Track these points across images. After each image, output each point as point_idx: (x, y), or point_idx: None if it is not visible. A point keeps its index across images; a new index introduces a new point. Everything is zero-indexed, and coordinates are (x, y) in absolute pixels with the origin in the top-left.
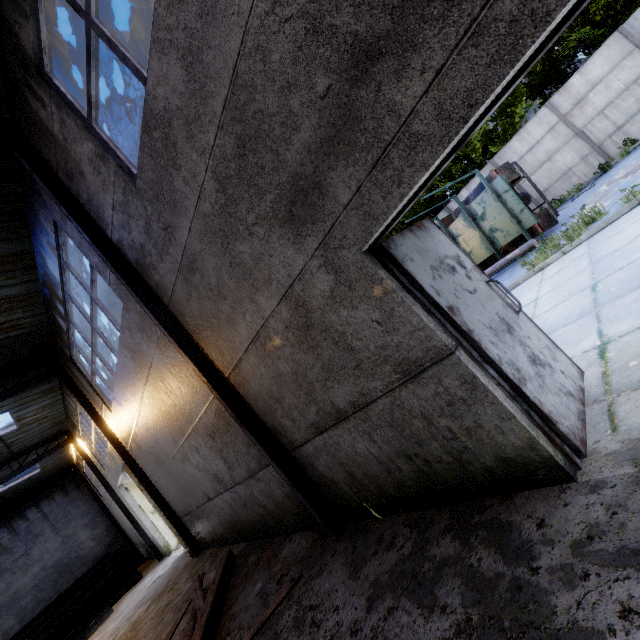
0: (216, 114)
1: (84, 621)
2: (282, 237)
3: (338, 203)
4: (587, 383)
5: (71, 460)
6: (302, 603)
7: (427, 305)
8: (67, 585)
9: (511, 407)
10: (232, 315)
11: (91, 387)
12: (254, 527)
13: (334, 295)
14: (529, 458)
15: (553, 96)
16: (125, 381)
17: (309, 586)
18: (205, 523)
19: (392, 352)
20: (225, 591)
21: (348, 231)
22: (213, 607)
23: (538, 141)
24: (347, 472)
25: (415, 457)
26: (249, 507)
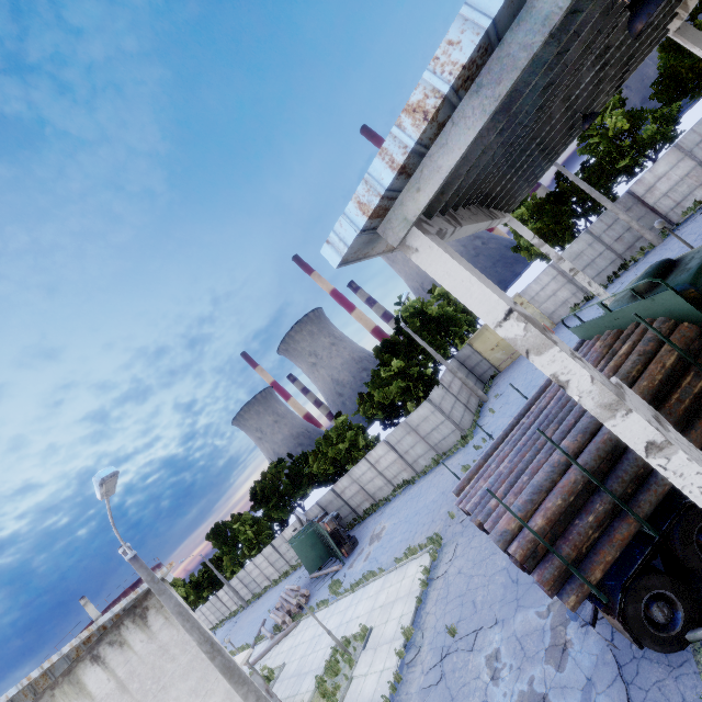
0: None
1: None
2: None
3: None
4: None
5: None
6: None
7: None
8: None
9: None
10: None
11: None
12: None
13: None
14: None
15: (366, 455)
16: None
17: None
18: None
19: None
20: None
21: None
22: None
23: (365, 471)
24: None
25: None
26: None
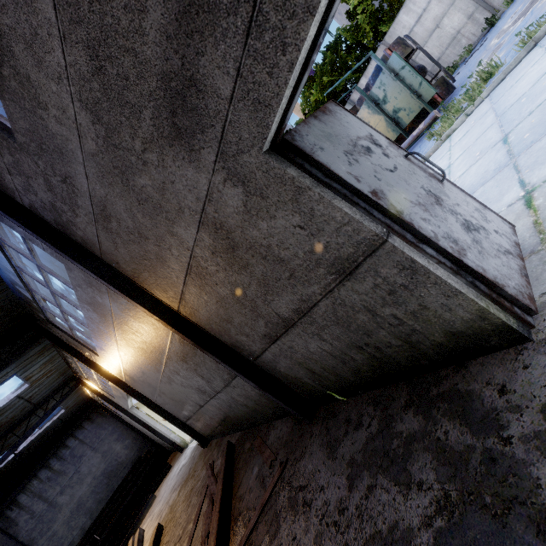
0: (51, 21)
1: (137, 507)
2: (176, 158)
3: (221, 98)
4: (519, 236)
5: (87, 396)
6: (292, 484)
7: (348, 195)
8: (117, 485)
9: (456, 283)
10: (160, 253)
11: (74, 340)
12: (243, 421)
13: (248, 209)
14: (480, 328)
15: None
16: (97, 330)
17: (296, 468)
18: (204, 423)
19: (322, 254)
20: (231, 477)
21: (242, 130)
22: (223, 494)
23: (424, 9)
24: (306, 369)
25: (366, 346)
26: (234, 407)
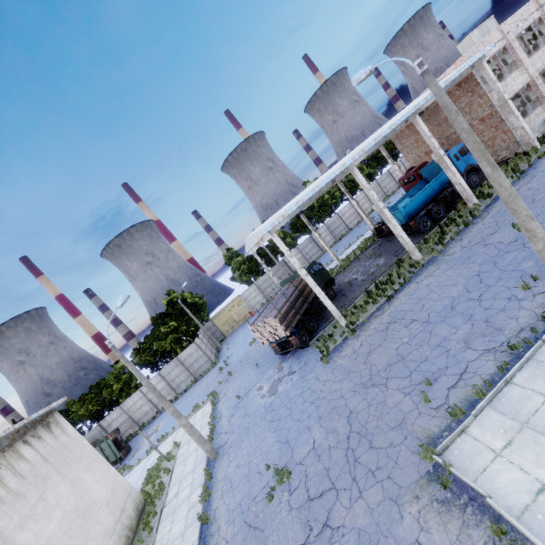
0: None
1: None
2: None
3: None
4: None
5: None
6: None
7: None
8: None
9: None
10: None
11: None
12: None
13: None
14: None
15: (141, 387)
16: None
17: None
18: None
19: None
20: None
21: None
22: None
23: (137, 401)
24: None
25: None
26: None
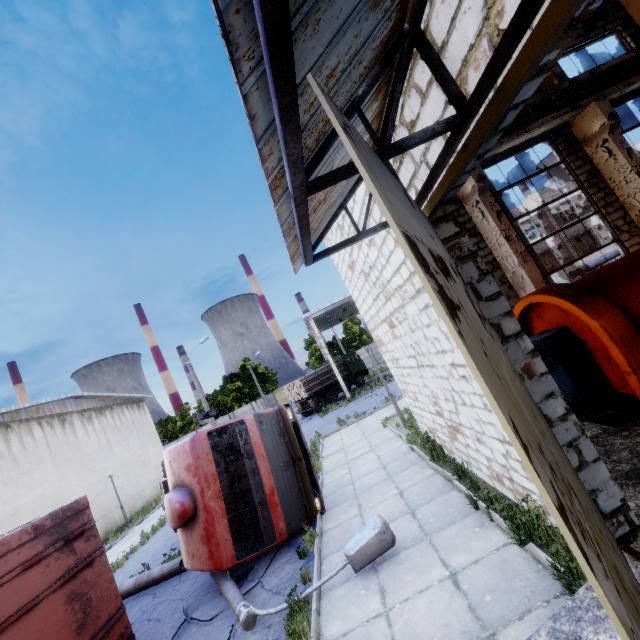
0: None
1: None
2: None
3: None
4: None
5: None
6: None
7: None
8: None
9: None
10: None
11: None
12: None
13: None
14: None
15: (198, 429)
16: None
17: None
18: None
19: None
20: None
21: None
22: None
23: None
24: None
25: None
26: None
